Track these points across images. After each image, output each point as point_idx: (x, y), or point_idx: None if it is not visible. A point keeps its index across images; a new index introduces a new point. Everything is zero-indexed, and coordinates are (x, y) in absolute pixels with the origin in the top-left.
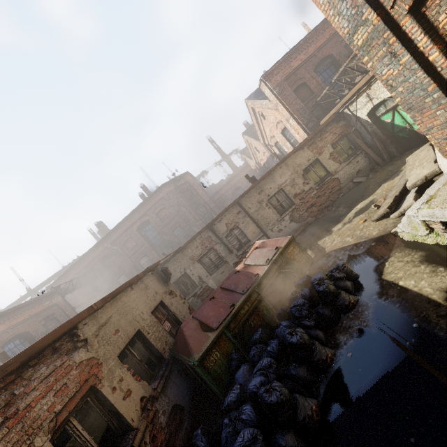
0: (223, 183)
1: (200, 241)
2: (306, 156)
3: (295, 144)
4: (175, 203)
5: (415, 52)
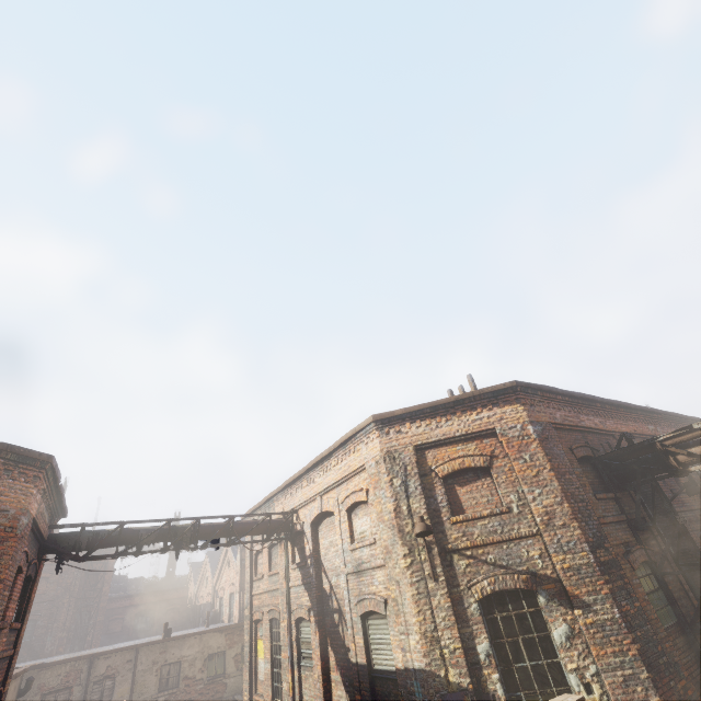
0: (140, 584)
1: (70, 669)
2: (220, 641)
3: (232, 616)
4: (67, 582)
5: (251, 638)
